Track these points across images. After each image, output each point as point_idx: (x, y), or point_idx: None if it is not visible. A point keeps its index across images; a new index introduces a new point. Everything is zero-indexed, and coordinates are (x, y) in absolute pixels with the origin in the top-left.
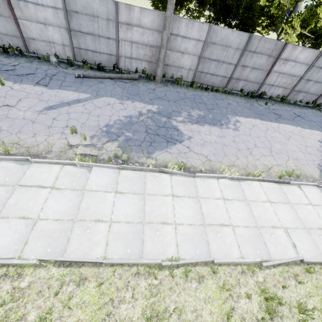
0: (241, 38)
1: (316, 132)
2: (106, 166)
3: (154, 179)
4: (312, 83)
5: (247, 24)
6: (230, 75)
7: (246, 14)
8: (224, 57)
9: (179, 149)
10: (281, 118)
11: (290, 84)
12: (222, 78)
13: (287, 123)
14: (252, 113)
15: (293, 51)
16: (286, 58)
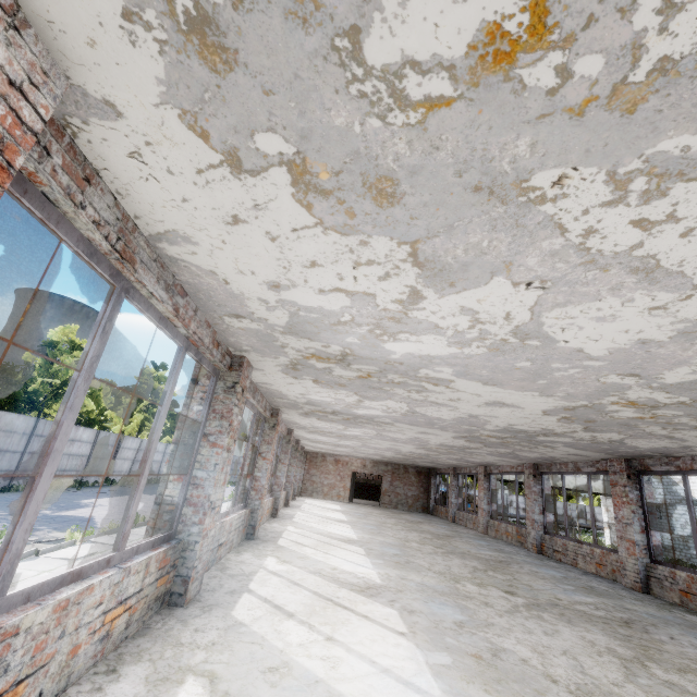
0: (29, 422)
1: (145, 495)
2: (98, 535)
3: (135, 531)
4: (99, 460)
5: (7, 409)
6: (15, 467)
7: (6, 399)
8: (8, 444)
9: (105, 521)
10: (111, 494)
11: (81, 466)
12: (4, 474)
13: (120, 495)
14: (86, 496)
15: (77, 432)
16: (72, 438)
